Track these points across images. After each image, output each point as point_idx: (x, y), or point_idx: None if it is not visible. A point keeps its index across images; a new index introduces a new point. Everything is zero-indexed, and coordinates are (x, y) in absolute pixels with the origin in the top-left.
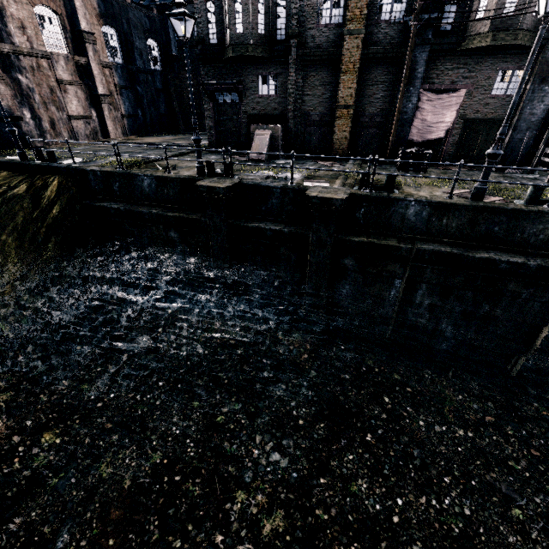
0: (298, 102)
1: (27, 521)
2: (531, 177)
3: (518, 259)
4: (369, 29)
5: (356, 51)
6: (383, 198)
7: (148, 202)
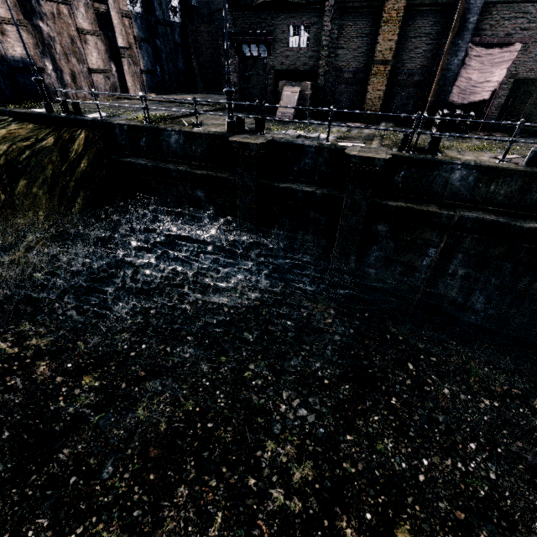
0: (331, 56)
1: (74, 453)
2: None
3: None
4: None
5: None
6: (426, 160)
7: (175, 158)
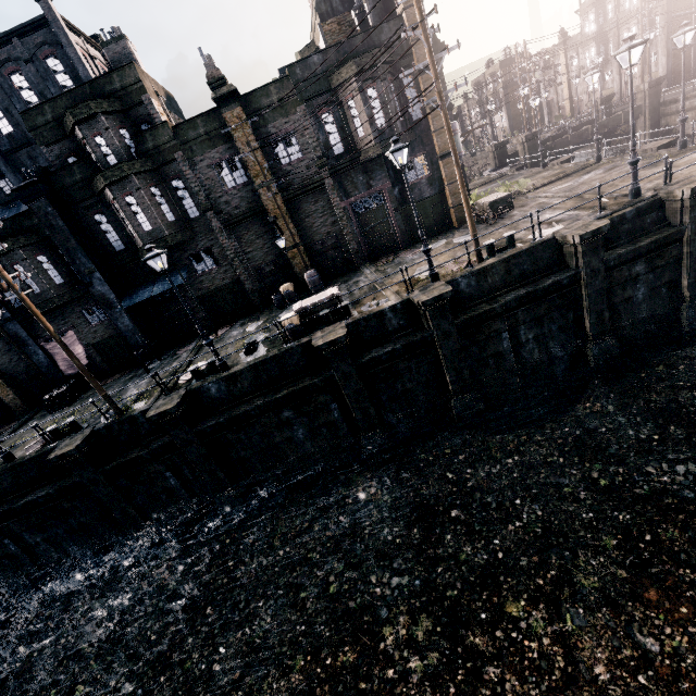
0: None
1: None
2: (149, 369)
3: (44, 492)
4: None
5: None
6: None
7: None
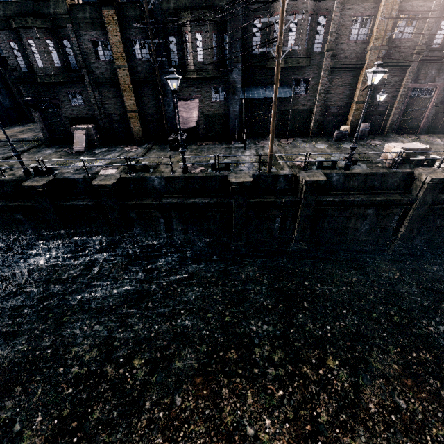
0: (102, 109)
1: None
2: (240, 147)
3: (206, 200)
4: (131, 64)
5: (127, 77)
6: (140, 178)
7: None
